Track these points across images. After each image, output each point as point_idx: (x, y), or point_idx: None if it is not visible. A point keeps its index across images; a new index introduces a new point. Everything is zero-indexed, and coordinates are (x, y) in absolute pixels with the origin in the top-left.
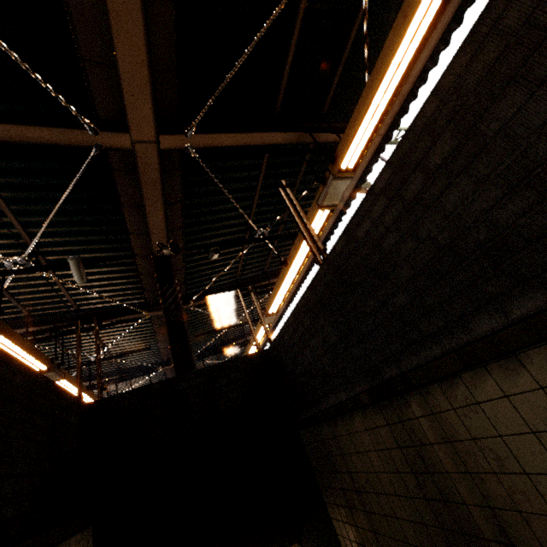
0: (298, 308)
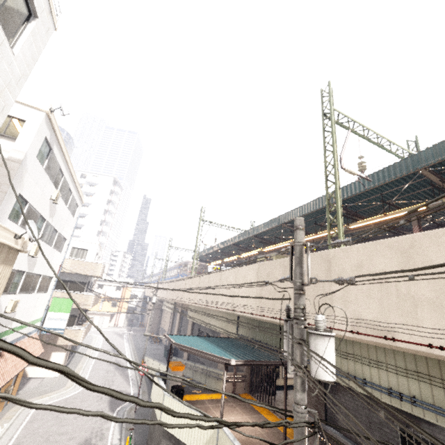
0: None
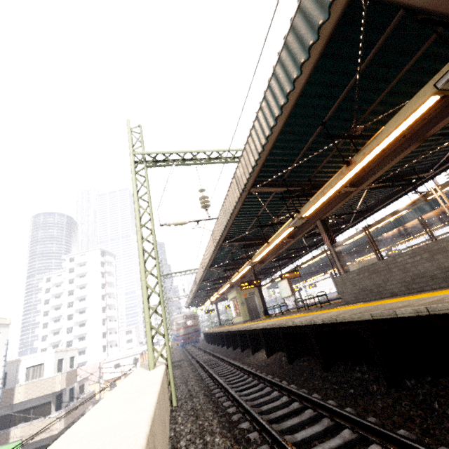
0: None
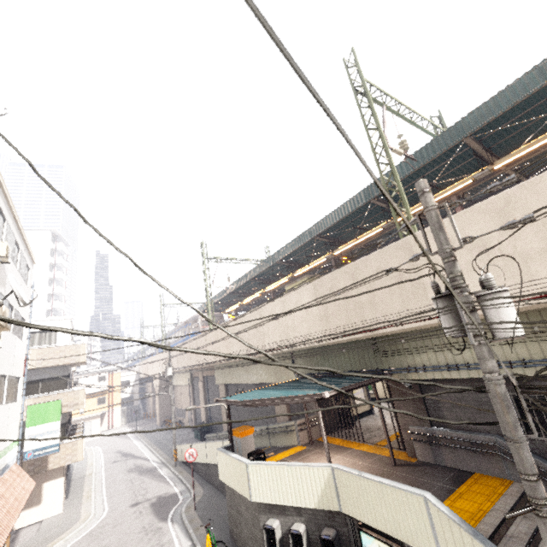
0: None
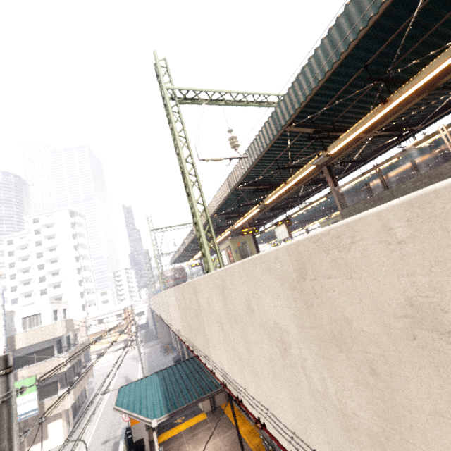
0: None
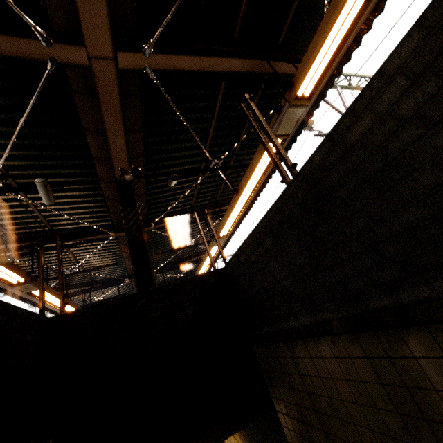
0: (259, 229)
